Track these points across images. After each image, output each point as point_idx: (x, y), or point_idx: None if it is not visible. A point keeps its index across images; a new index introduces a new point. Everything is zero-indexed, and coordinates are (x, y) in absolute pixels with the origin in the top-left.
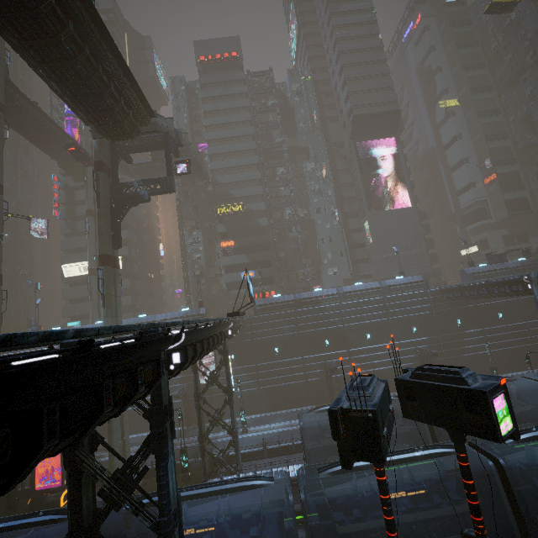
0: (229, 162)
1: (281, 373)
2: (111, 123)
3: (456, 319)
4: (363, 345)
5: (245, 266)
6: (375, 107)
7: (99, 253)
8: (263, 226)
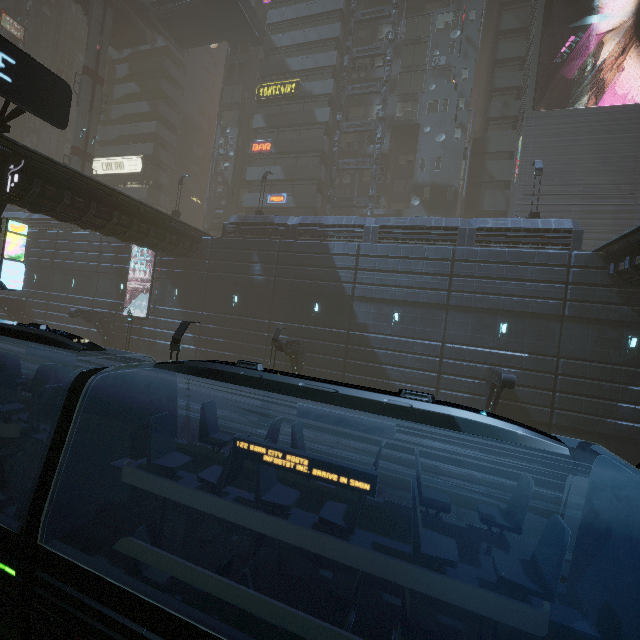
0: (296, 9)
1: (230, 336)
2: None
3: (626, 334)
4: (380, 332)
5: (278, 187)
6: None
7: None
8: (321, 123)
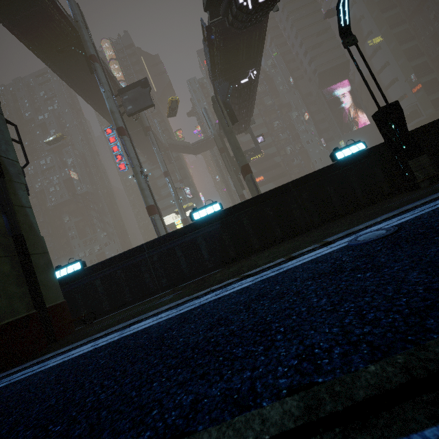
0: None
1: None
2: (243, 127)
3: None
4: None
5: None
6: (331, 62)
7: (240, 194)
8: (278, 162)
